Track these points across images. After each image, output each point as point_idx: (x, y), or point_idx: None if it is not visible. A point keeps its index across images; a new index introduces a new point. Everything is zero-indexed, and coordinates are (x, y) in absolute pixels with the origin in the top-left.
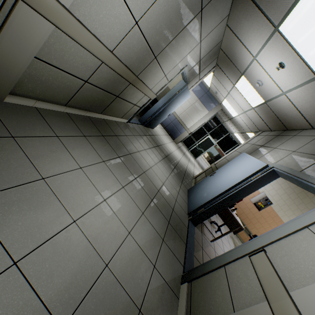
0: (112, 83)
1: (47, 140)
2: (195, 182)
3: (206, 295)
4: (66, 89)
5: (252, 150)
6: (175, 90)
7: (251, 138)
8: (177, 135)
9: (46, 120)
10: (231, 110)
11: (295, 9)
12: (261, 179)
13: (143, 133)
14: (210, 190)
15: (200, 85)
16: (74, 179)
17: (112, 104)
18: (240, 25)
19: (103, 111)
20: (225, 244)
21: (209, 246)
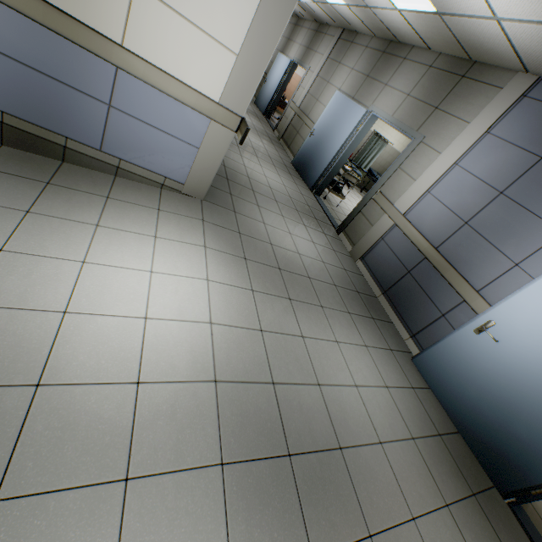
0: None
1: None
2: (255, 96)
3: (281, 125)
4: None
5: (284, 45)
6: None
7: None
8: None
9: None
10: None
11: None
12: (291, 72)
13: None
14: (269, 93)
15: None
16: None
17: None
18: None
19: None
20: None
21: None
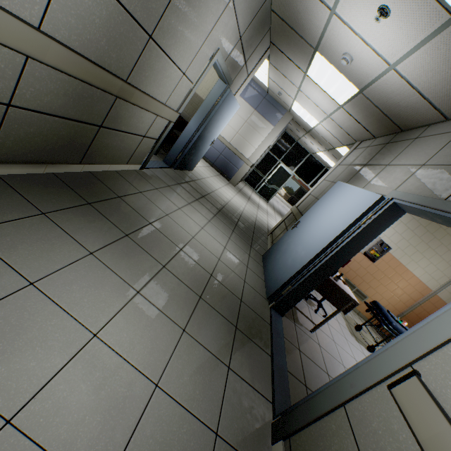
0: (76, 101)
1: None
2: (272, 240)
3: None
4: None
5: (351, 174)
6: (212, 99)
7: (345, 156)
8: (233, 172)
9: None
10: (307, 117)
11: None
12: (376, 223)
13: (174, 181)
14: (297, 253)
15: (252, 87)
16: (11, 316)
17: (97, 141)
18: None
19: (83, 158)
20: (332, 327)
21: (310, 341)
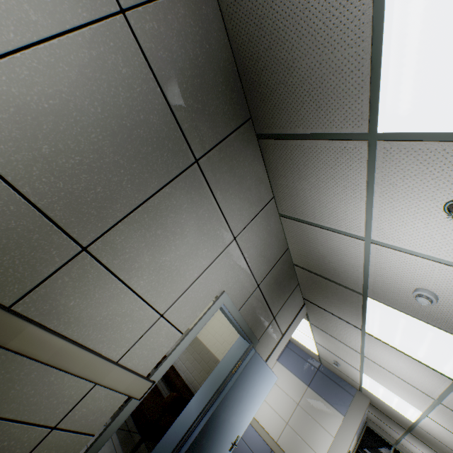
0: None
1: None
2: None
3: None
4: None
5: None
6: (228, 363)
7: None
8: None
9: None
10: (395, 401)
11: (385, 52)
12: None
13: None
14: None
15: (299, 355)
16: None
17: None
18: (299, 197)
19: None
20: None
21: None
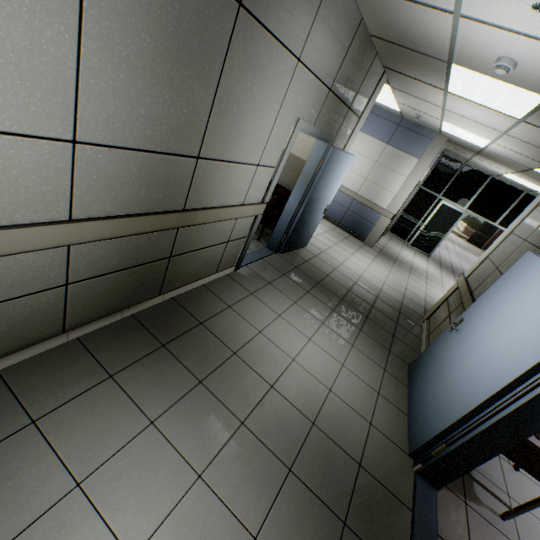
0: (133, 250)
1: (1, 450)
2: (428, 332)
3: None
4: (34, 317)
5: None
6: (312, 165)
7: None
8: (367, 229)
9: (15, 392)
10: (470, 137)
11: None
12: None
13: (278, 273)
14: (455, 384)
15: (379, 116)
16: (48, 538)
17: (171, 270)
18: None
19: (162, 289)
20: None
21: None
